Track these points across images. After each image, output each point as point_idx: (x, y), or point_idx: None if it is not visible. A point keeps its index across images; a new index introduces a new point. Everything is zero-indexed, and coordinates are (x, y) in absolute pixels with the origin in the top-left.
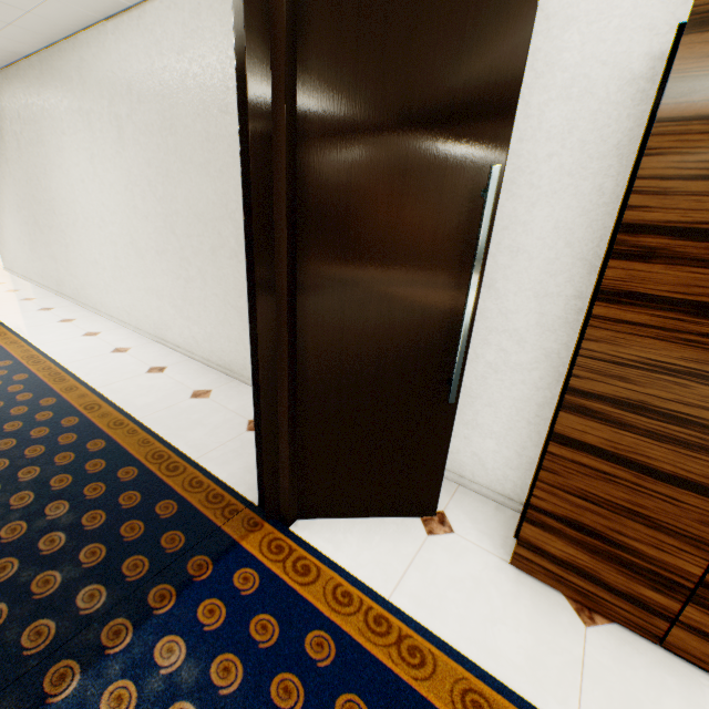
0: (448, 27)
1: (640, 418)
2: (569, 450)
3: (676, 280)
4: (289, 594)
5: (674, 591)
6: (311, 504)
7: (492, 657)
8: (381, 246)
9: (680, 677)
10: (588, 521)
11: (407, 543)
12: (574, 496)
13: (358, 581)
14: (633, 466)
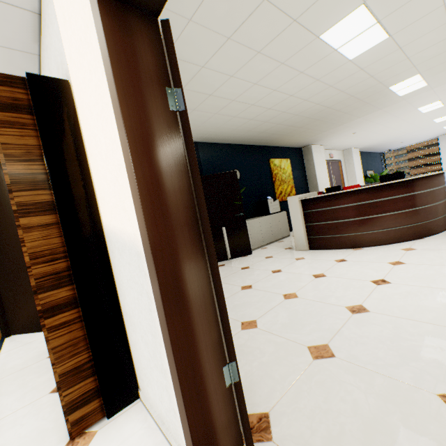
0: (2, 177)
1: None
2: None
3: None
4: None
5: None
6: (14, 327)
7: (2, 367)
8: (5, 231)
9: (49, 370)
10: None
11: (34, 339)
12: None
13: None
14: None
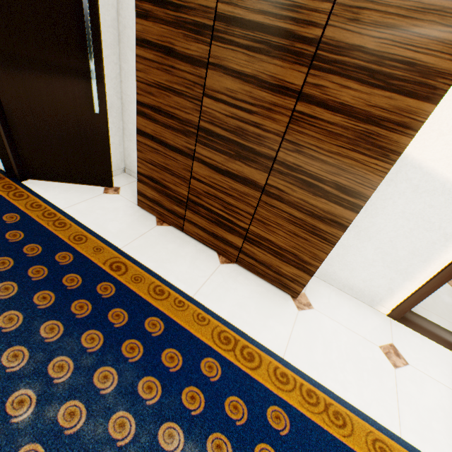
0: None
1: (160, 116)
2: (143, 138)
3: (158, 33)
4: (5, 202)
5: (182, 205)
6: (34, 171)
7: (102, 229)
8: None
9: (184, 240)
10: (155, 176)
11: (89, 194)
12: (149, 164)
13: (49, 202)
14: (163, 144)
